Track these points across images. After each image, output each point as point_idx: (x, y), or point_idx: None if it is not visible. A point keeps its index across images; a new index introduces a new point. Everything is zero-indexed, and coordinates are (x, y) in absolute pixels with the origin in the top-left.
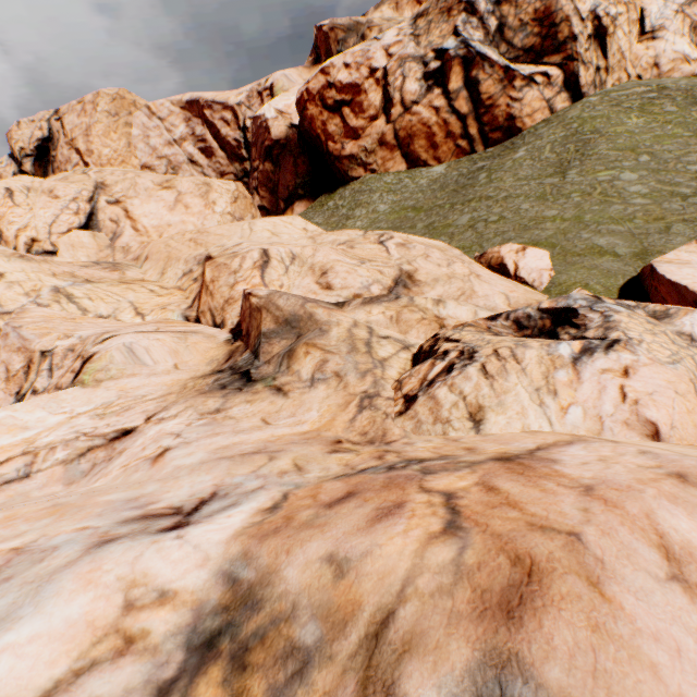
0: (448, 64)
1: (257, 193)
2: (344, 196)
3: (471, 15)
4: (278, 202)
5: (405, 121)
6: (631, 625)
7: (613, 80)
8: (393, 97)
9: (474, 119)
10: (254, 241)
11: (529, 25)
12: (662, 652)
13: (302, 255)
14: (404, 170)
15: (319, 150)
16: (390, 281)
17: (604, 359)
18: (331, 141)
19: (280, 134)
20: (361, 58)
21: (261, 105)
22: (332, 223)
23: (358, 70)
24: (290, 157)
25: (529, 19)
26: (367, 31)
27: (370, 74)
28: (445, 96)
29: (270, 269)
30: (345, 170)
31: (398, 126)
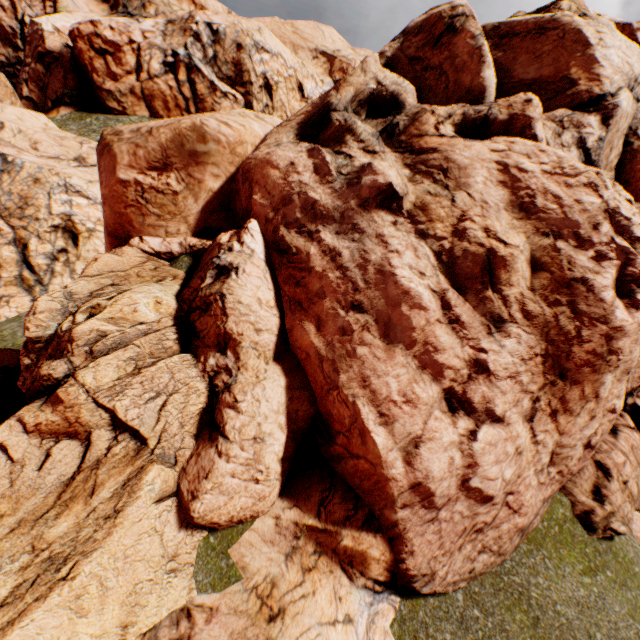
0: (178, 64)
1: (27, 85)
2: (100, 117)
3: (197, 41)
4: (47, 100)
5: (150, 85)
6: (6, 148)
7: (278, 115)
8: (144, 66)
9: (194, 103)
10: (0, 117)
11: (230, 65)
12: (7, 149)
13: (27, 132)
14: (148, 116)
15: (87, 76)
16: (73, 158)
17: (82, 169)
18: (96, 74)
19: (55, 48)
20: (124, 28)
21: (44, 11)
22: (82, 131)
23: (121, 36)
24: (62, 70)
25: (231, 61)
26: (148, 3)
27: (130, 43)
28: (177, 82)
29: (5, 132)
30: (105, 99)
31: (145, 86)
